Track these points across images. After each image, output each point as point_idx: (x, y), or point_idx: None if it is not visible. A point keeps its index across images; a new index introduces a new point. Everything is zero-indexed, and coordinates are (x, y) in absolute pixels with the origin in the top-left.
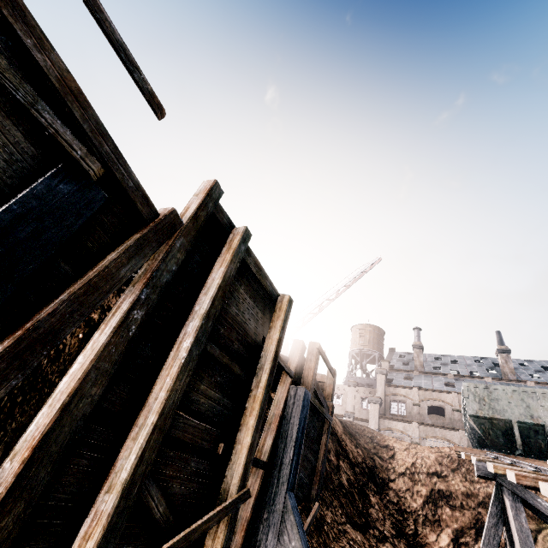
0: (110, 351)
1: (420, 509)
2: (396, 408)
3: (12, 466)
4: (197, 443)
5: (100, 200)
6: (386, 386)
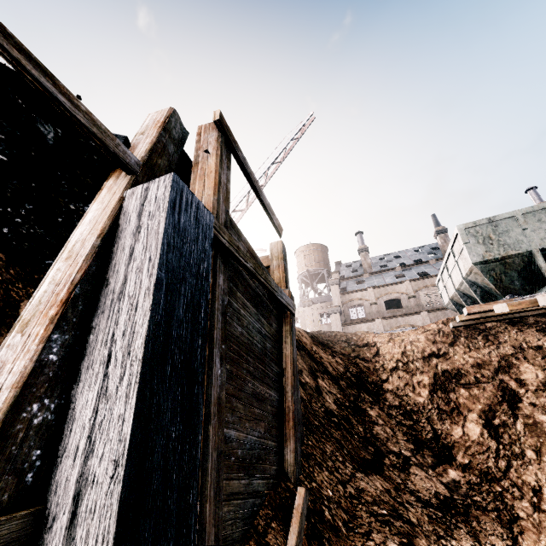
0: None
1: (429, 403)
2: (355, 313)
3: None
4: None
5: None
6: (342, 295)
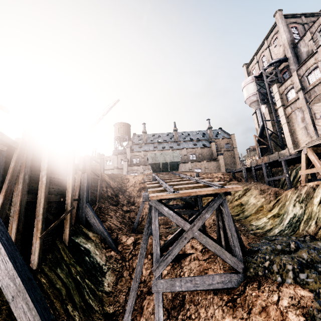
0: (24, 189)
1: (136, 194)
2: (135, 161)
3: (14, 218)
4: (54, 201)
5: (5, 152)
6: (131, 153)
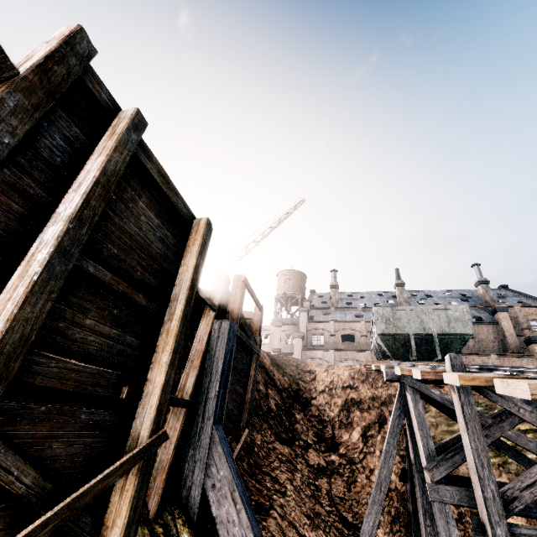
0: None
1: (337, 417)
2: (316, 340)
3: None
4: (86, 391)
5: None
6: (308, 323)
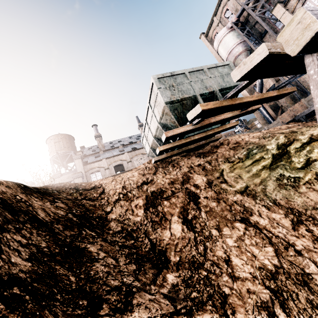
0: None
1: (145, 219)
2: (95, 177)
3: None
4: None
5: None
6: (84, 166)
